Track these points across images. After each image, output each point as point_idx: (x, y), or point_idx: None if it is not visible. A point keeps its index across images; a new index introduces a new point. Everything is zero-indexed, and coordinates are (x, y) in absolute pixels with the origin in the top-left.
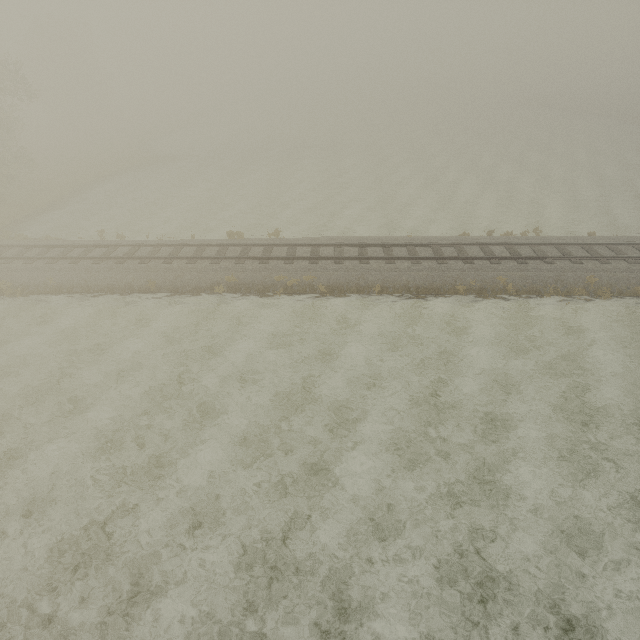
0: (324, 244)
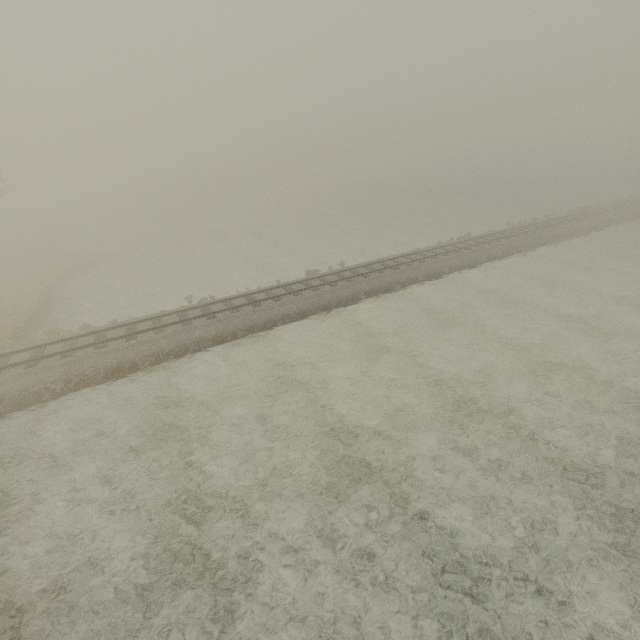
0: (385, 260)
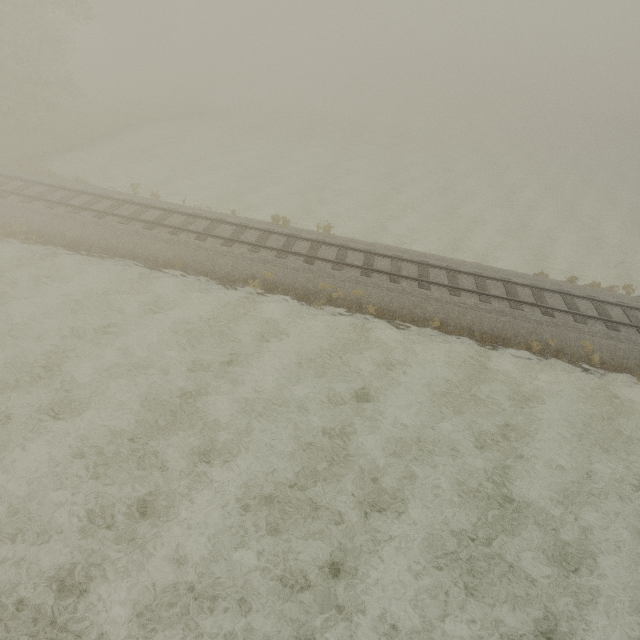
0: (380, 254)
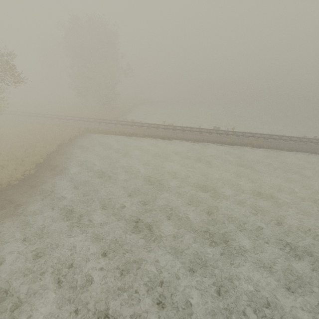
0: (256, 133)
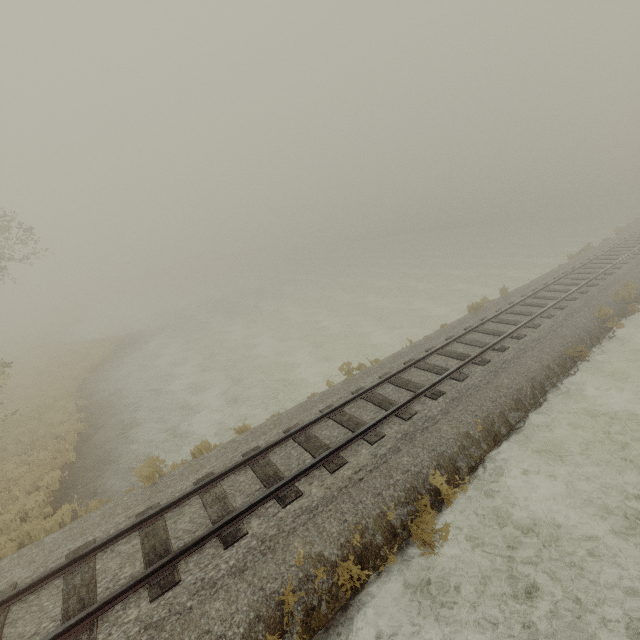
0: (558, 278)
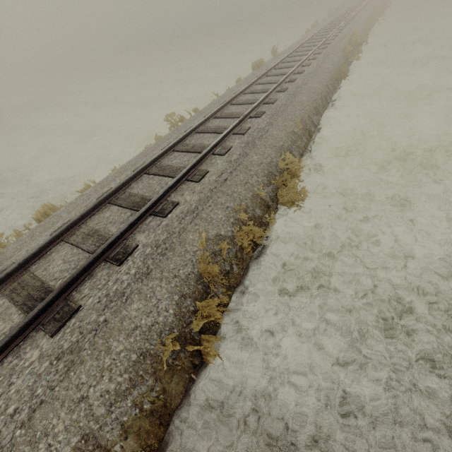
0: (309, 38)
